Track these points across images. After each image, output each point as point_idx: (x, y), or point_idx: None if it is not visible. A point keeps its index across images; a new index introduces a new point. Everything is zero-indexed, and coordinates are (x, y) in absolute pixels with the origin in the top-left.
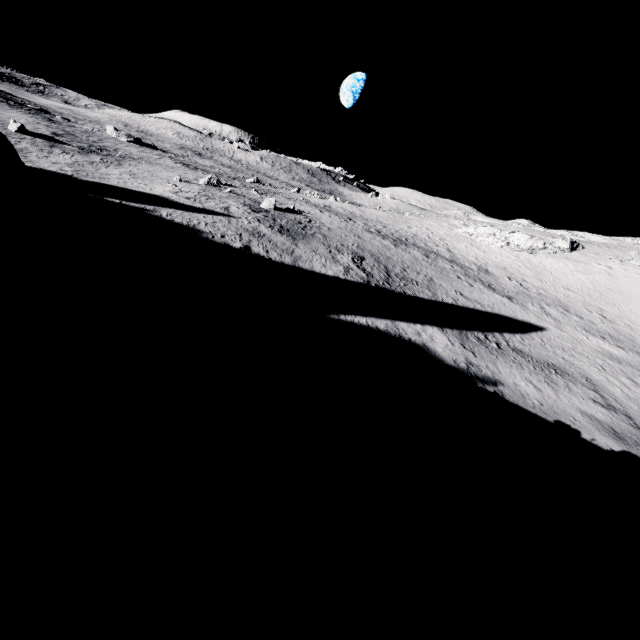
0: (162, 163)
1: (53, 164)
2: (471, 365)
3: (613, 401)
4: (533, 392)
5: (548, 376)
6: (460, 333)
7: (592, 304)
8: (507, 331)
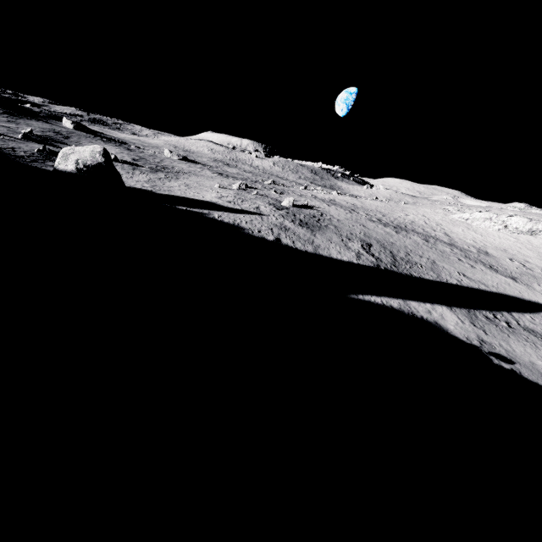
0: (204, 174)
1: (137, 182)
2: (483, 342)
3: None
4: None
5: None
6: (468, 312)
7: None
8: (515, 310)
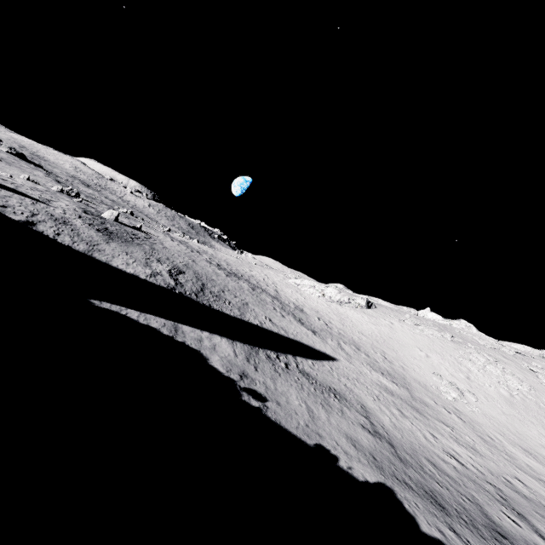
0: (26, 169)
1: None
2: (246, 377)
3: (381, 428)
4: (304, 412)
5: (326, 399)
6: (251, 348)
7: (378, 347)
8: (301, 355)
